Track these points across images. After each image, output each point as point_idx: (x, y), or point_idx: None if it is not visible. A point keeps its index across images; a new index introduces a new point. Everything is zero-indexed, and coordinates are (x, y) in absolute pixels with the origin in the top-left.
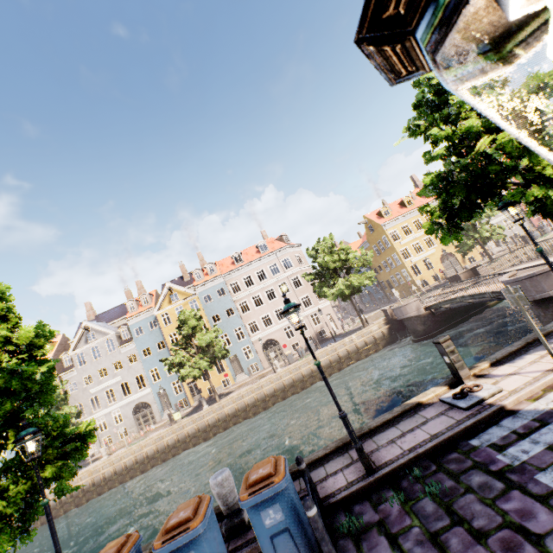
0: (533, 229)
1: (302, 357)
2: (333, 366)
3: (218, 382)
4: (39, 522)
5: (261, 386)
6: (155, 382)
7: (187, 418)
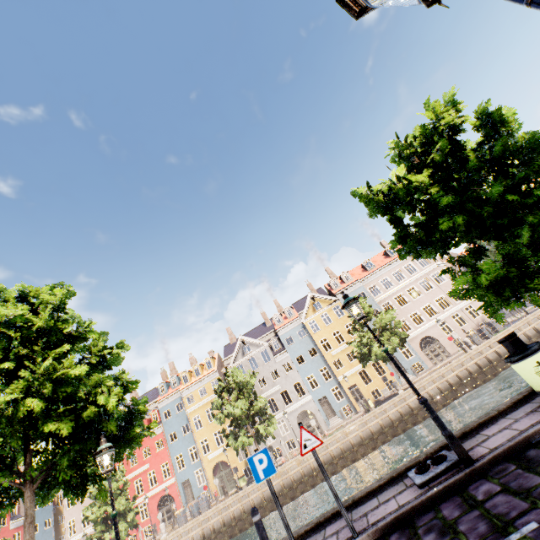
0: None
1: (490, 336)
2: None
3: (380, 385)
4: None
5: (461, 363)
6: (314, 389)
7: (387, 401)
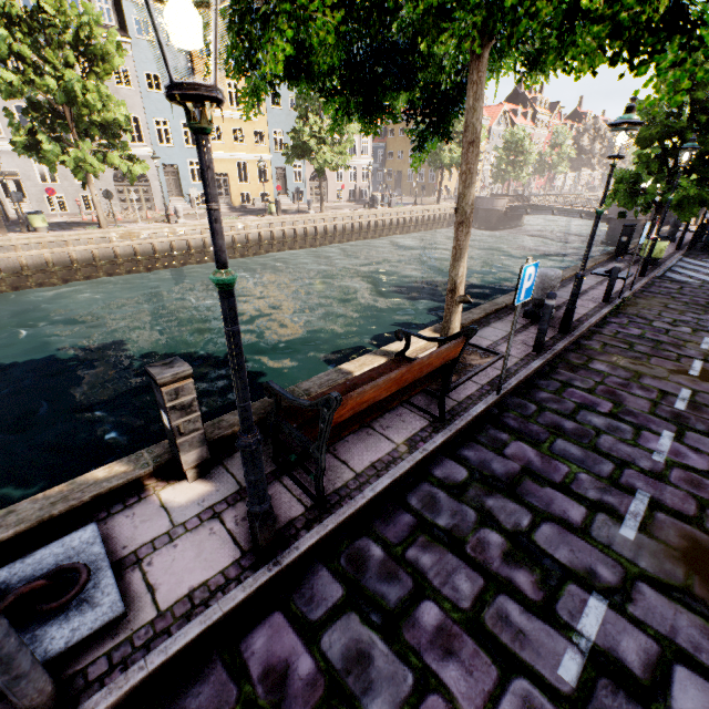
0: (522, 189)
1: (385, 206)
2: (417, 226)
3: (256, 192)
4: (79, 274)
5: (369, 216)
6: (164, 145)
7: (302, 215)
